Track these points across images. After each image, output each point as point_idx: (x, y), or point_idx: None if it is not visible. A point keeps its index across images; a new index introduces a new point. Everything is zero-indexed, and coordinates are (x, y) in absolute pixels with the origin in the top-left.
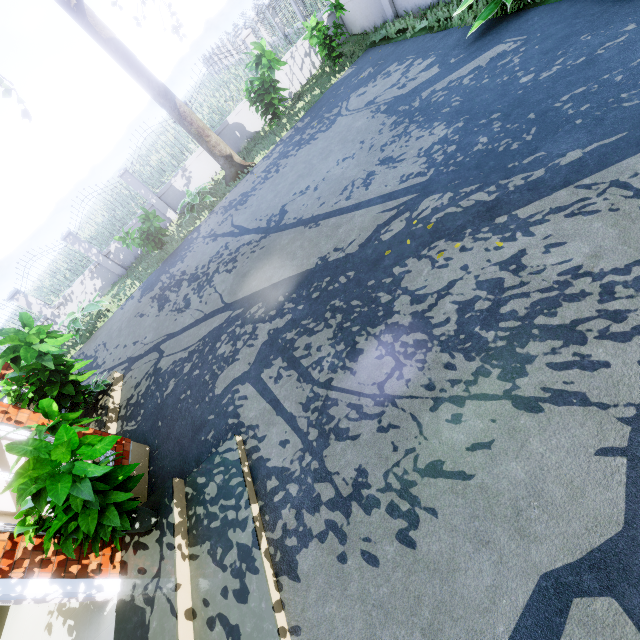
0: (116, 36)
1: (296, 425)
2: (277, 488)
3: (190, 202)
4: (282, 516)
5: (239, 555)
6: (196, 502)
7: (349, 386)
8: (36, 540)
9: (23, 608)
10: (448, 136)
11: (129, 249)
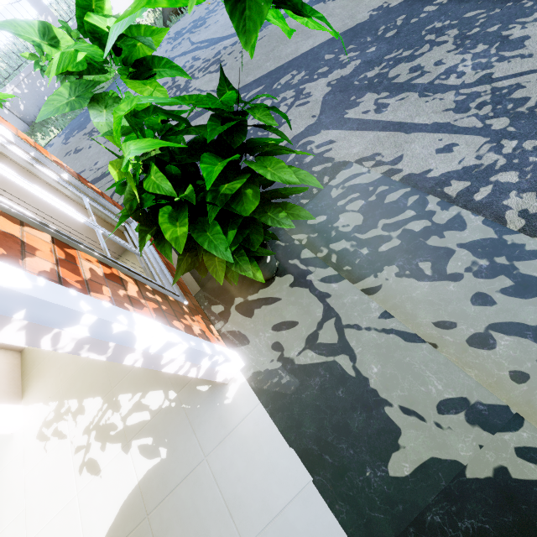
0: None
1: (456, 128)
2: (472, 187)
3: None
4: (509, 206)
5: (477, 254)
6: (325, 241)
7: (531, 67)
8: (102, 267)
9: (7, 466)
10: None
11: (32, 98)
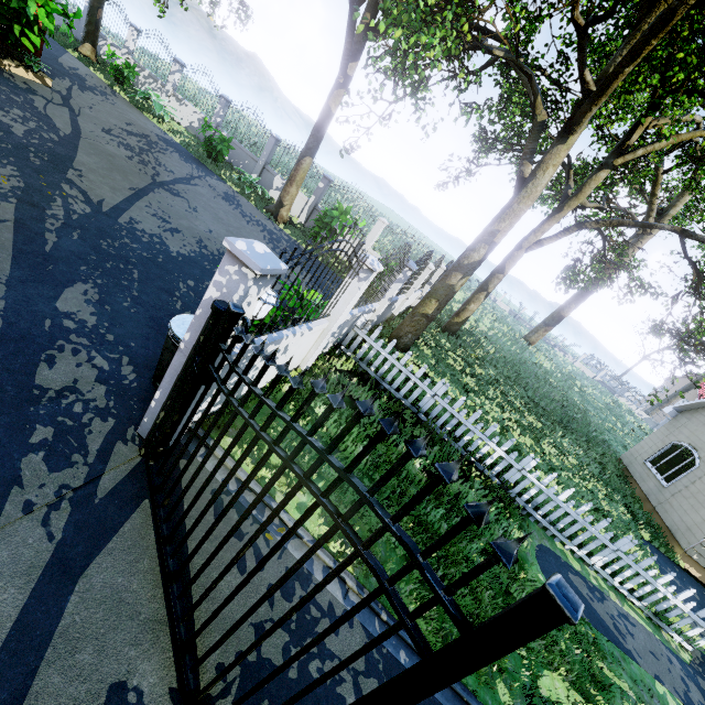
0: (334, 112)
1: None
2: None
3: (250, 181)
4: None
5: None
6: None
7: None
8: None
9: None
10: (165, 247)
11: None
